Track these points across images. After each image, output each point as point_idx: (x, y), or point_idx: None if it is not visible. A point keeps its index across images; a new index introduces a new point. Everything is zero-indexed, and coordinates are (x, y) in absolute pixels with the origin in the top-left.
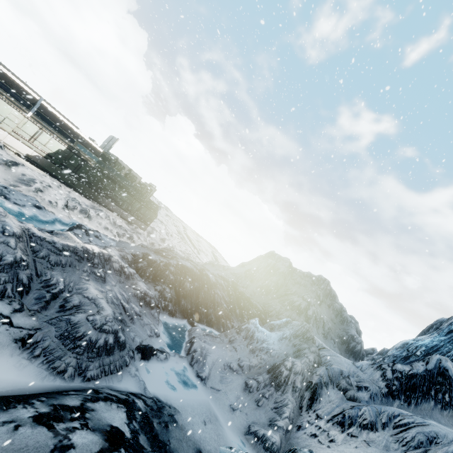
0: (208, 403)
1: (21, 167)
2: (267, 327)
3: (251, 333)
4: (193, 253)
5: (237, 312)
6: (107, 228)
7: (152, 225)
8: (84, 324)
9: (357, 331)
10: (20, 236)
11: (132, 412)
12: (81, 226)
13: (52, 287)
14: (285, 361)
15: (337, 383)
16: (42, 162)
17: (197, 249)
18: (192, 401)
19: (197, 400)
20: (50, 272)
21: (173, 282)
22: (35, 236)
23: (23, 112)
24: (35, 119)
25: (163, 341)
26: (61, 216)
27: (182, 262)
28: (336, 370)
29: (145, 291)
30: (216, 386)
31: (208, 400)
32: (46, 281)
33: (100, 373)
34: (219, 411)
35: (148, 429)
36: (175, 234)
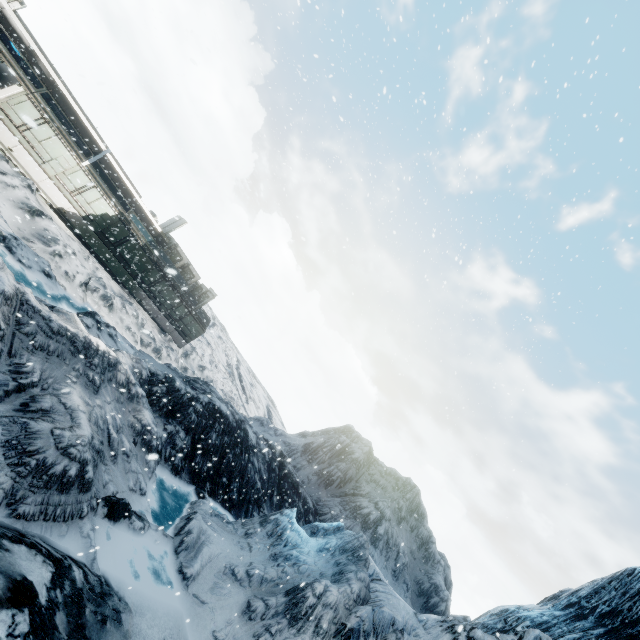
0: (181, 617)
1: (47, 220)
2: (307, 528)
3: (281, 530)
4: (239, 398)
5: (274, 500)
6: (129, 329)
7: (194, 344)
8: (45, 437)
9: (447, 581)
10: (10, 298)
11: (62, 578)
12: (94, 315)
13: (23, 376)
14: (316, 581)
15: (382, 638)
16: (78, 222)
17: (247, 396)
18: (158, 605)
19: (165, 607)
20: (28, 356)
21: (193, 425)
22: (29, 304)
23: (79, 158)
24: (90, 170)
25: (148, 504)
26: (74, 296)
27: (217, 403)
28: (387, 616)
29: (148, 425)
30: (203, 596)
31: (183, 612)
32: (18, 365)
33: (38, 513)
34: (194, 636)
35: (75, 612)
36: (223, 366)
